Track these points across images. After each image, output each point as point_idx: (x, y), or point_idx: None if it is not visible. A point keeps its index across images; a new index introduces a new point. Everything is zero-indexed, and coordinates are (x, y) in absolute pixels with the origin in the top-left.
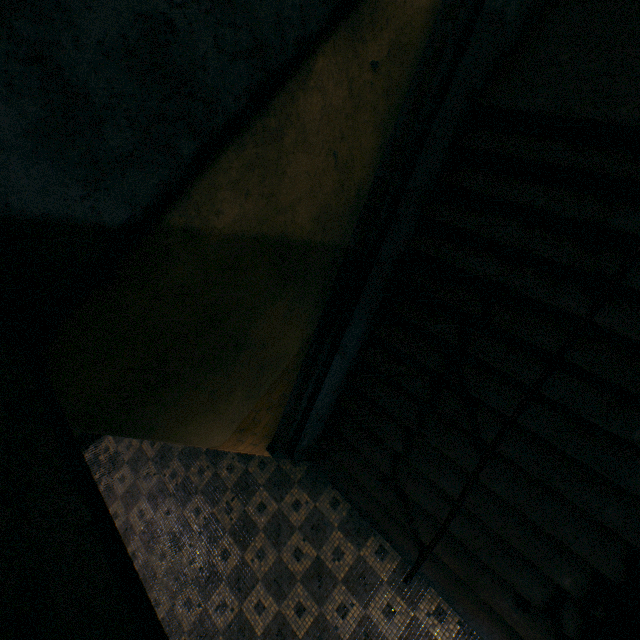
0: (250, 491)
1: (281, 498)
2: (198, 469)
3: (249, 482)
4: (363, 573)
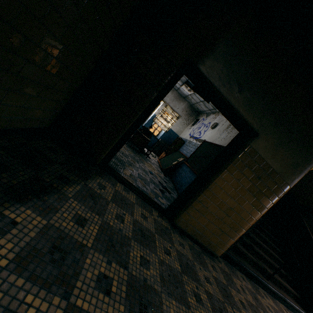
0: (230, 295)
1: (238, 289)
2: (194, 297)
3: (223, 286)
4: (277, 312)
